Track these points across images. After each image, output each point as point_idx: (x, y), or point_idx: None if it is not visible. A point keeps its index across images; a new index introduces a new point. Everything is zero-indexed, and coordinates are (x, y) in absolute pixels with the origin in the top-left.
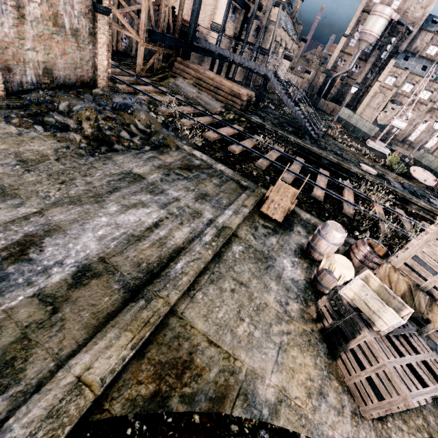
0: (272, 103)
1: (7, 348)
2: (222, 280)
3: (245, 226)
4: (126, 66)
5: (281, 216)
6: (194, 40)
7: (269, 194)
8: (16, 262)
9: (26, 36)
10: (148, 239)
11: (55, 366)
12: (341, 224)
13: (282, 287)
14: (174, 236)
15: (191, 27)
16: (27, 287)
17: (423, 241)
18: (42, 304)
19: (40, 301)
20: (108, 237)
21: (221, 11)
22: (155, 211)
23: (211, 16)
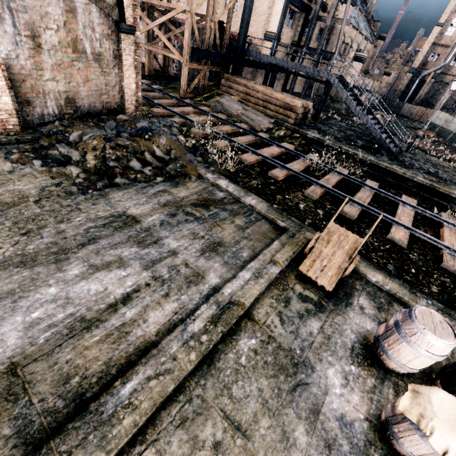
0: (338, 114)
1: None
2: (203, 419)
3: (269, 298)
4: (172, 89)
5: (332, 281)
6: (244, 53)
7: (314, 244)
8: None
9: (44, 66)
10: (103, 325)
11: None
12: (439, 287)
13: (319, 440)
14: (147, 319)
15: (240, 39)
16: None
17: None
18: None
19: None
20: (43, 322)
21: (276, 18)
22: (134, 273)
23: (265, 25)
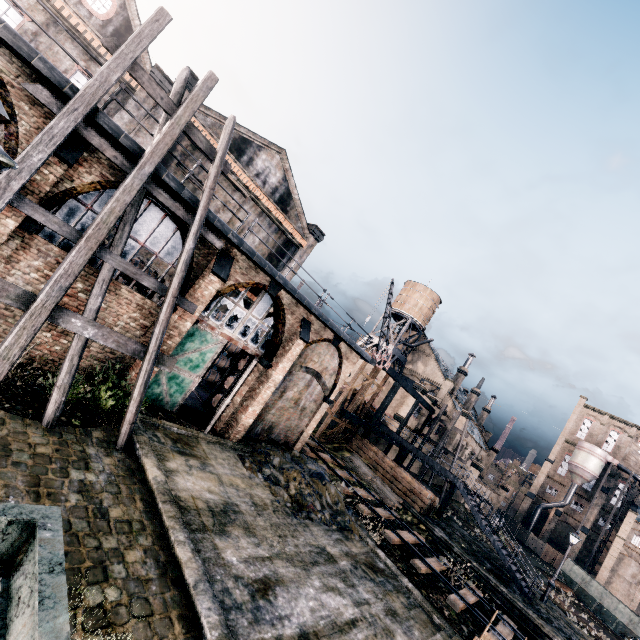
0: (457, 516)
1: None
2: None
3: None
4: None
5: None
6: (377, 425)
7: None
8: (263, 598)
9: (275, 406)
10: (348, 635)
11: None
12: None
13: None
14: None
15: (378, 414)
16: (272, 627)
17: None
18: None
19: None
20: (317, 612)
21: (406, 407)
22: (350, 605)
23: (396, 407)
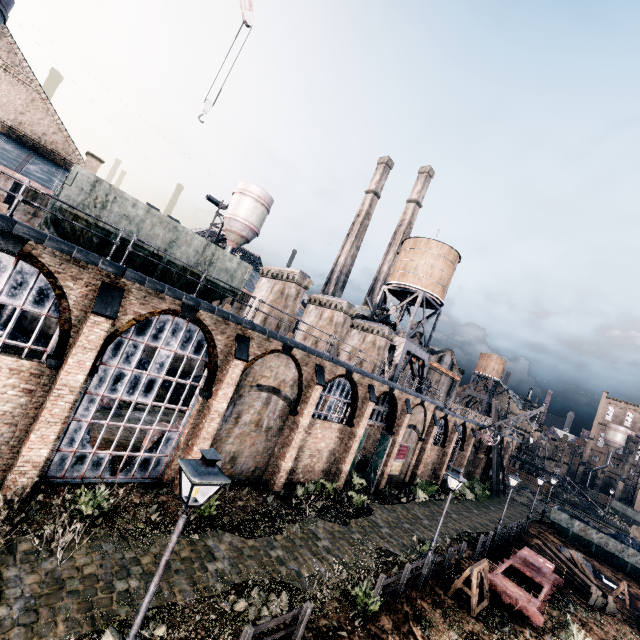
0: None
1: None
2: None
3: None
4: None
5: None
6: None
7: None
8: None
9: None
10: None
11: None
12: None
13: None
14: None
15: None
16: None
17: (632, 531)
18: None
19: None
20: None
21: None
22: None
23: None
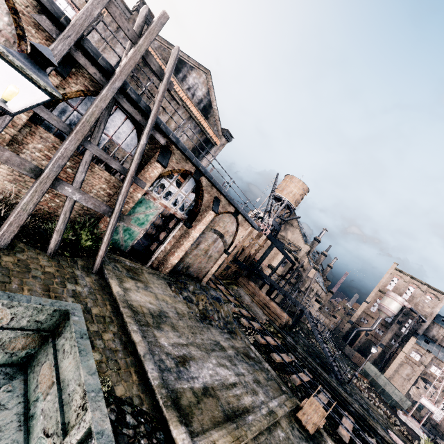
0: (302, 331)
1: (185, 406)
2: None
3: (285, 421)
4: None
5: (312, 429)
6: (257, 270)
7: (303, 404)
8: (183, 366)
9: (192, 253)
10: (231, 390)
11: (202, 430)
12: None
13: None
14: (244, 398)
15: (258, 263)
16: (188, 382)
17: None
18: (194, 395)
19: (193, 392)
20: (214, 377)
21: (277, 260)
22: (233, 375)
23: (270, 260)
